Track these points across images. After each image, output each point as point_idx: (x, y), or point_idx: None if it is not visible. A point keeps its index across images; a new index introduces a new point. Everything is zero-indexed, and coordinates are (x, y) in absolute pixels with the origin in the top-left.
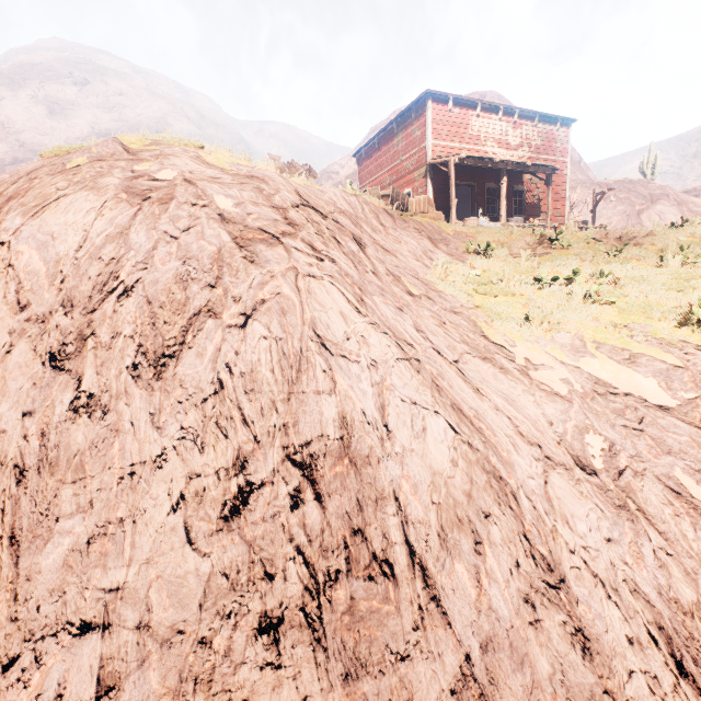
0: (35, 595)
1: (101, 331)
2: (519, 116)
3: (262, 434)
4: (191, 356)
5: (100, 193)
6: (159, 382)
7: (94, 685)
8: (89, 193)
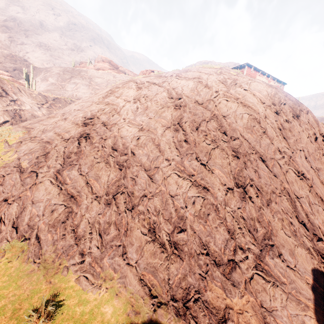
0: (291, 145)
1: (283, 110)
2: (270, 78)
3: (316, 130)
4: (302, 117)
5: (261, 84)
6: (298, 120)
7: (304, 157)
8: (258, 83)
